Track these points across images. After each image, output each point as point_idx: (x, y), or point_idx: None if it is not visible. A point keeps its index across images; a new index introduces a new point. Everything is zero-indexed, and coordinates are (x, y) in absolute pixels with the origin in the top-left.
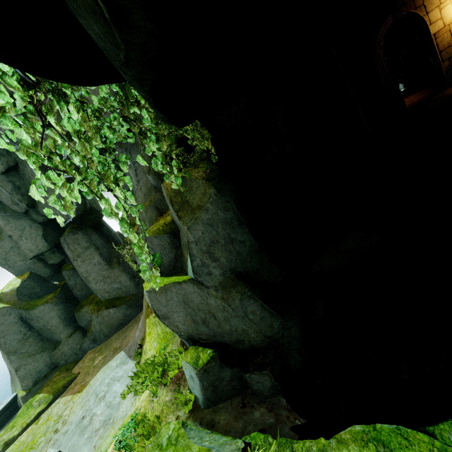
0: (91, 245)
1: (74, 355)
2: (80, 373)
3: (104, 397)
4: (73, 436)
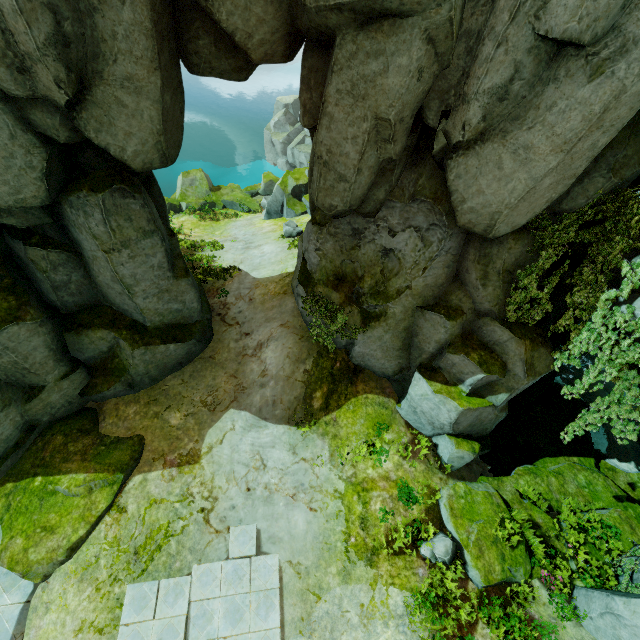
0: (156, 230)
1: (67, 405)
2: (149, 438)
3: (266, 466)
4: (254, 508)
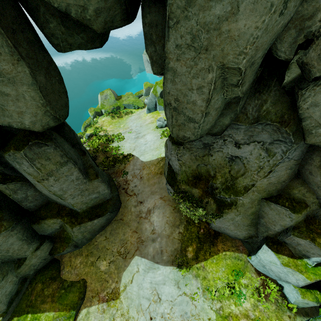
0: (68, 160)
1: (43, 261)
2: (89, 281)
3: (161, 299)
4: None
